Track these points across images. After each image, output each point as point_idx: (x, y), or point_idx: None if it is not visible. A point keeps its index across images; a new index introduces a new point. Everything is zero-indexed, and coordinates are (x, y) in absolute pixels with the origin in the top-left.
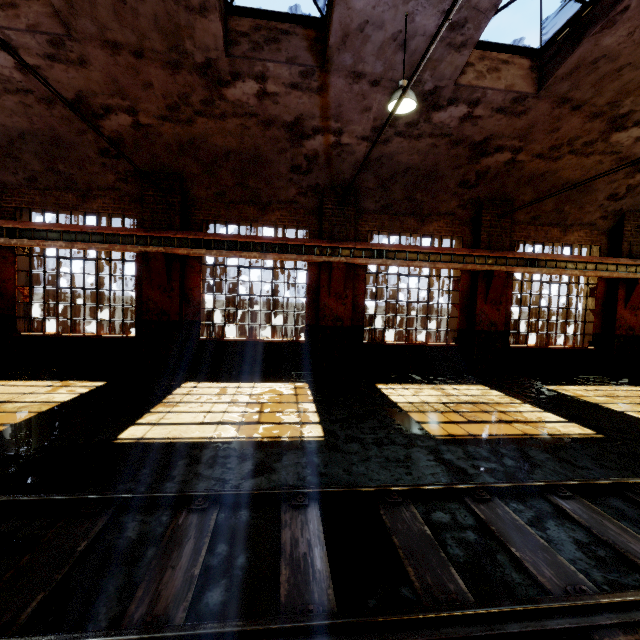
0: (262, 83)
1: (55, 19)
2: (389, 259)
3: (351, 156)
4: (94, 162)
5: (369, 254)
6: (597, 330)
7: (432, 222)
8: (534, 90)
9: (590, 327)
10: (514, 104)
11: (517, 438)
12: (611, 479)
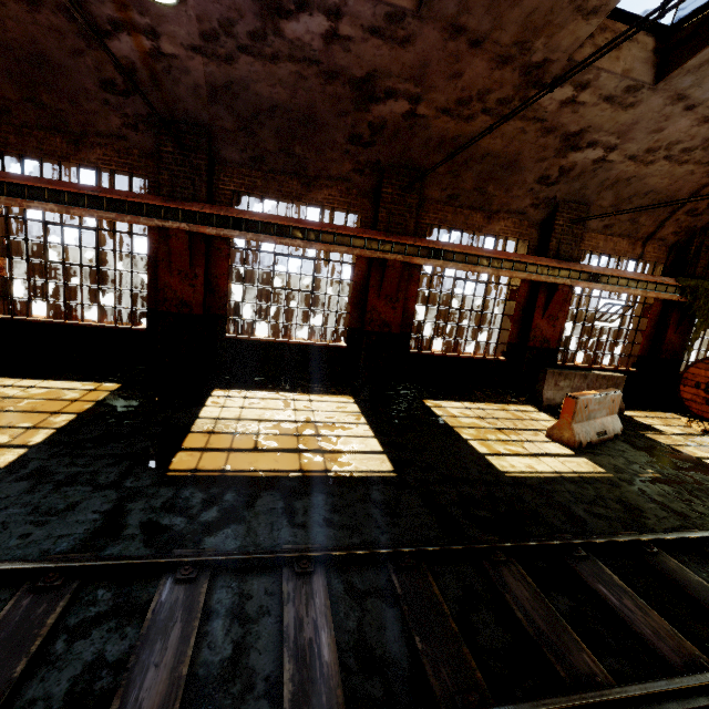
0: None
1: None
2: (250, 232)
3: (186, 76)
4: None
5: (223, 222)
6: (513, 339)
7: (322, 188)
8: (415, 5)
9: (507, 335)
10: (391, 24)
11: (278, 476)
12: (277, 552)
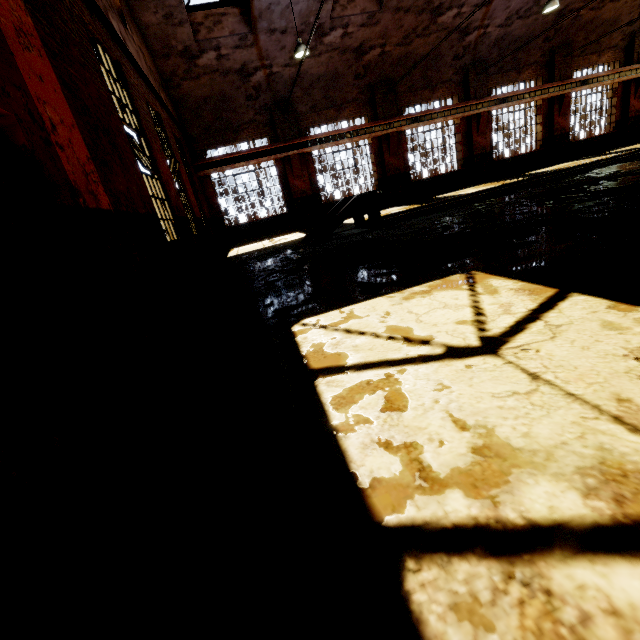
0: (460, 9)
1: (372, 2)
2: (509, 102)
3: (488, 40)
4: (349, 85)
5: (498, 102)
6: (617, 118)
7: (525, 72)
8: None
9: (613, 118)
10: None
11: None
12: None
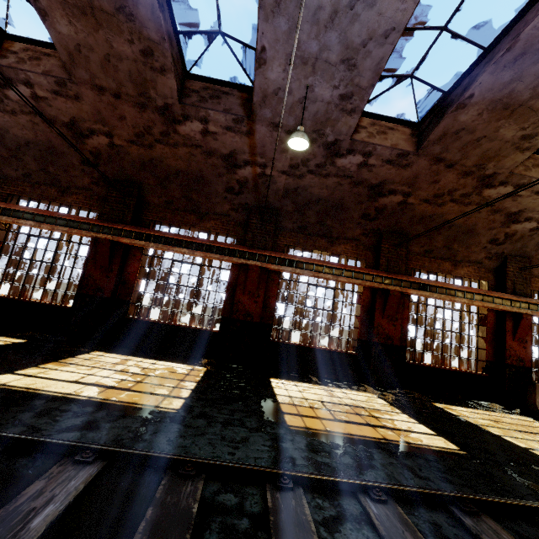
0: (205, 124)
1: (64, 69)
2: (298, 268)
3: (274, 185)
4: (76, 168)
5: (281, 262)
6: (490, 357)
7: (340, 244)
8: (414, 150)
9: (483, 354)
10: (399, 158)
11: (372, 440)
12: (438, 489)
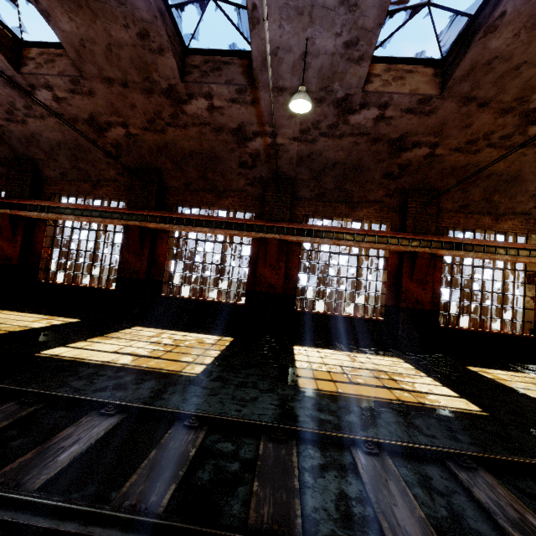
0: (210, 100)
1: (75, 67)
2: (317, 237)
3: (286, 154)
4: (102, 161)
5: (300, 233)
6: None
7: (362, 208)
8: (438, 92)
9: (531, 315)
10: (421, 105)
11: (384, 401)
12: (435, 445)
